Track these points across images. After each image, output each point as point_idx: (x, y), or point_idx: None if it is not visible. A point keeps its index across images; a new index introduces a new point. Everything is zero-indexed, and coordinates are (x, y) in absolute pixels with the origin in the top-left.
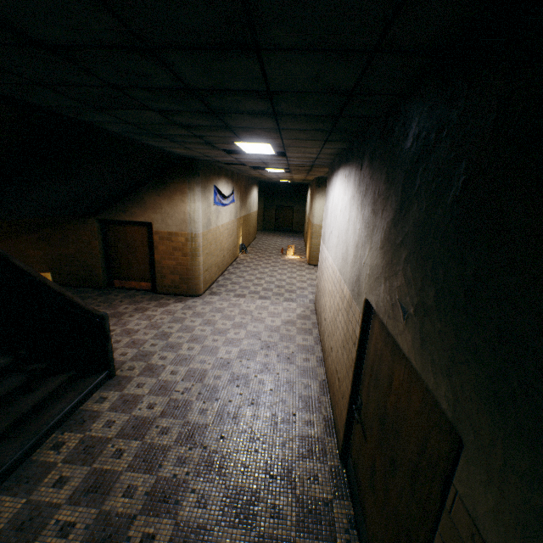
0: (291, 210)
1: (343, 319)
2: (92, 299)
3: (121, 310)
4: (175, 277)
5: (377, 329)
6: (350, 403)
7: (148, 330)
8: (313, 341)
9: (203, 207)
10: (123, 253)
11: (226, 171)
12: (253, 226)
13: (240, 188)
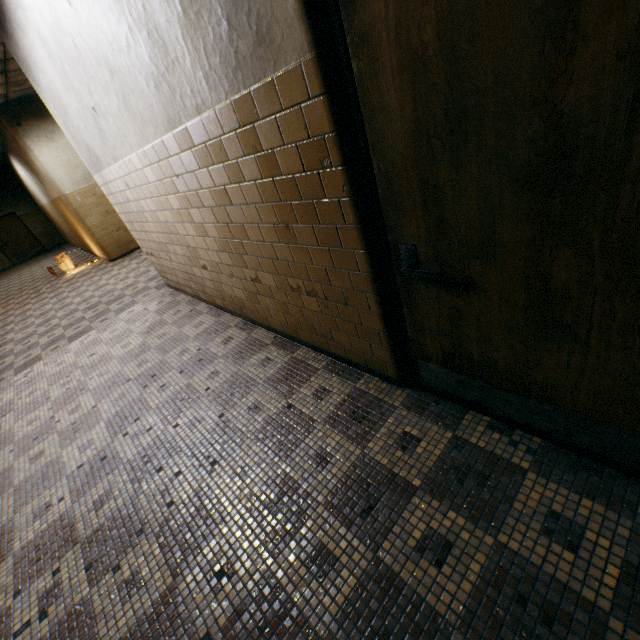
0: (16, 220)
1: (249, 186)
2: None
3: None
4: None
5: (391, 3)
6: (379, 284)
7: None
8: (212, 317)
9: None
10: None
11: None
12: None
13: None
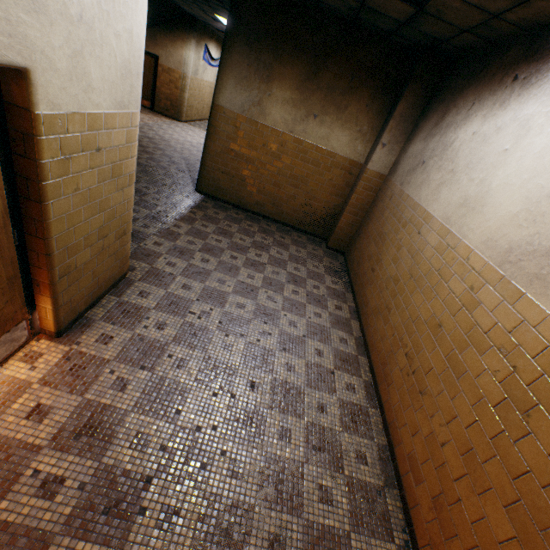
0: None
1: None
2: None
3: None
4: (168, 103)
5: None
6: None
7: (150, 121)
8: None
9: (194, 57)
10: None
11: (218, 38)
12: None
13: None
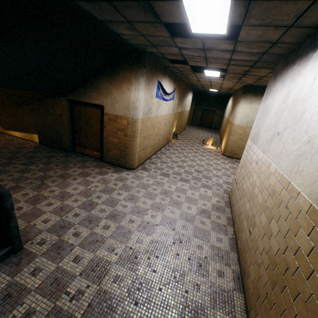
0: (213, 113)
1: None
2: (56, 158)
3: (70, 172)
4: (116, 151)
5: None
6: None
7: (79, 196)
8: (228, 244)
9: (145, 97)
10: (83, 127)
11: (171, 73)
12: (184, 121)
13: (180, 90)
